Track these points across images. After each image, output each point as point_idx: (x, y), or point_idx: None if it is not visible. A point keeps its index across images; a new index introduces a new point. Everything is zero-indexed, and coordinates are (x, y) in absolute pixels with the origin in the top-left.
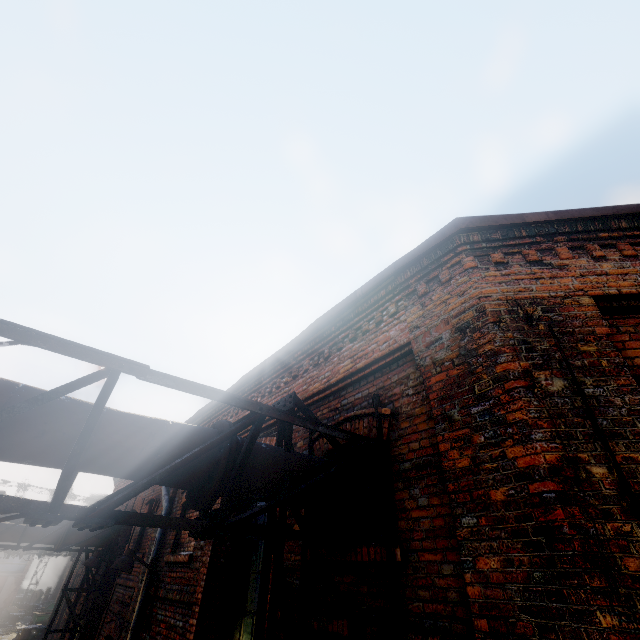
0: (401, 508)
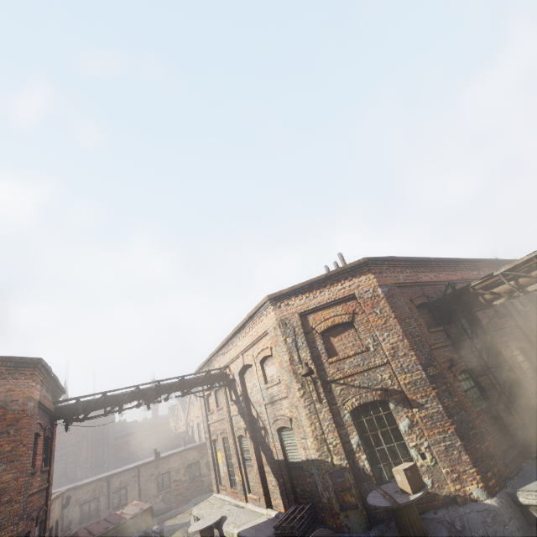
0: None
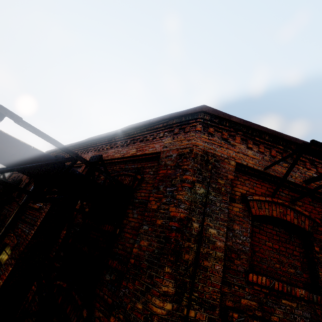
0: (127, 215)
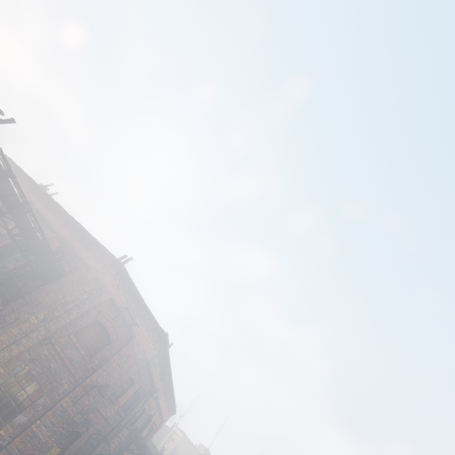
0: (51, 284)
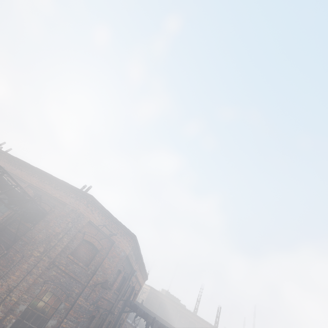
0: (39, 223)
